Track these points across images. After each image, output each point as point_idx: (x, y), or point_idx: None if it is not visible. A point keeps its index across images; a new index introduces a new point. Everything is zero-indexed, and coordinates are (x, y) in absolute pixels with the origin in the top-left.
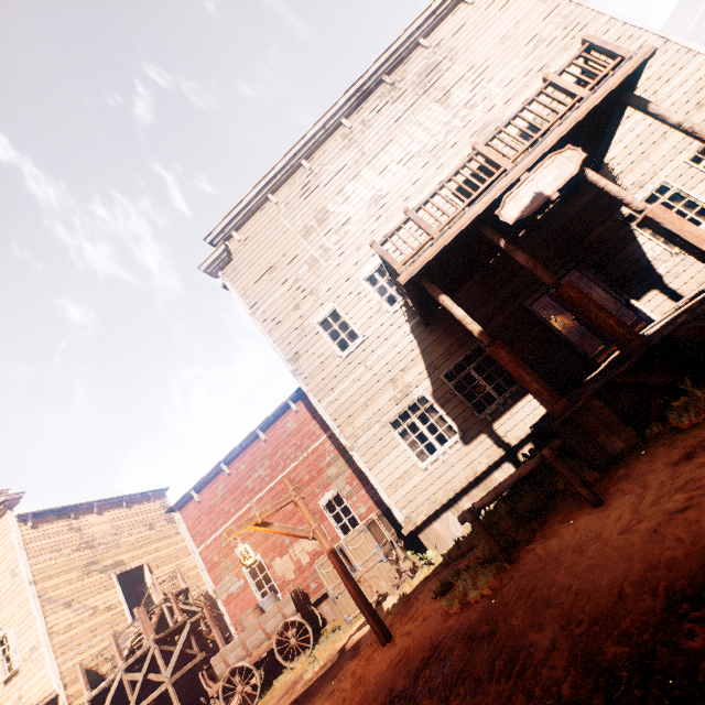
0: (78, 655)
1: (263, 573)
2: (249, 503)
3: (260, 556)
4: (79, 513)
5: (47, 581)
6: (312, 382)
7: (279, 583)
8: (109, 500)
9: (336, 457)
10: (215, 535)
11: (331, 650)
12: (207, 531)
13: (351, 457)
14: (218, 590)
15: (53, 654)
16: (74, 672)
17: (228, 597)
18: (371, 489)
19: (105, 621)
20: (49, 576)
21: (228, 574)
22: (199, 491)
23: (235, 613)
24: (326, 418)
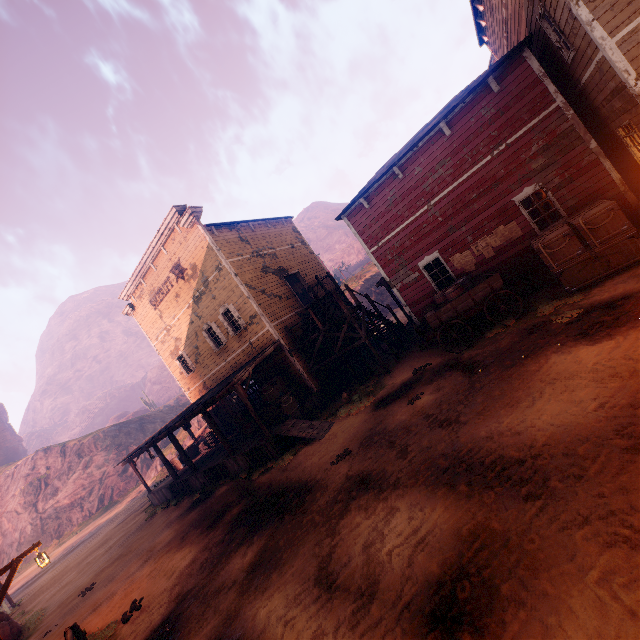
0: (282, 323)
1: (439, 267)
2: (426, 206)
3: (437, 253)
4: (242, 230)
5: (244, 275)
6: (602, 5)
7: (456, 274)
8: (257, 222)
9: (546, 146)
10: (387, 238)
11: (574, 307)
12: (378, 235)
13: (569, 144)
14: (392, 282)
15: (268, 320)
16: (283, 332)
17: (402, 287)
18: (589, 179)
19: (288, 306)
20: (243, 272)
21: (402, 269)
22: (367, 199)
23: (409, 298)
24: (617, 59)
